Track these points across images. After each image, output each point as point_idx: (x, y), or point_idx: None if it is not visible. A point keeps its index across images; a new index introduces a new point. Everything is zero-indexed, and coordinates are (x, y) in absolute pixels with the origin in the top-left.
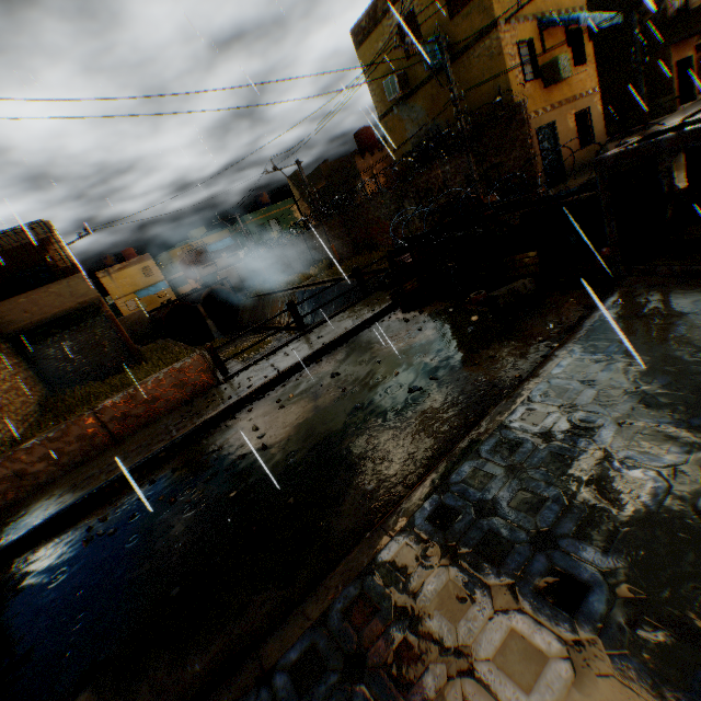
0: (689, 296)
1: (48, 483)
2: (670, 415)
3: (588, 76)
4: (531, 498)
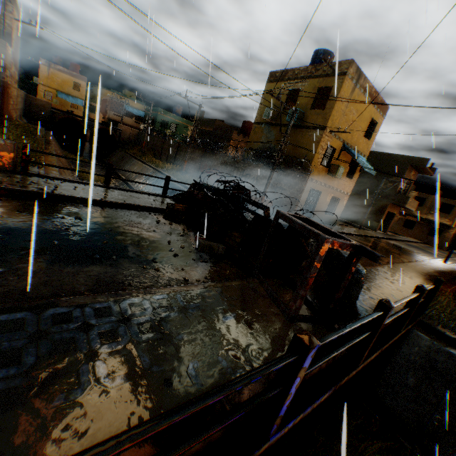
0: (257, 305)
1: None
2: (153, 357)
3: (350, 185)
4: (13, 357)
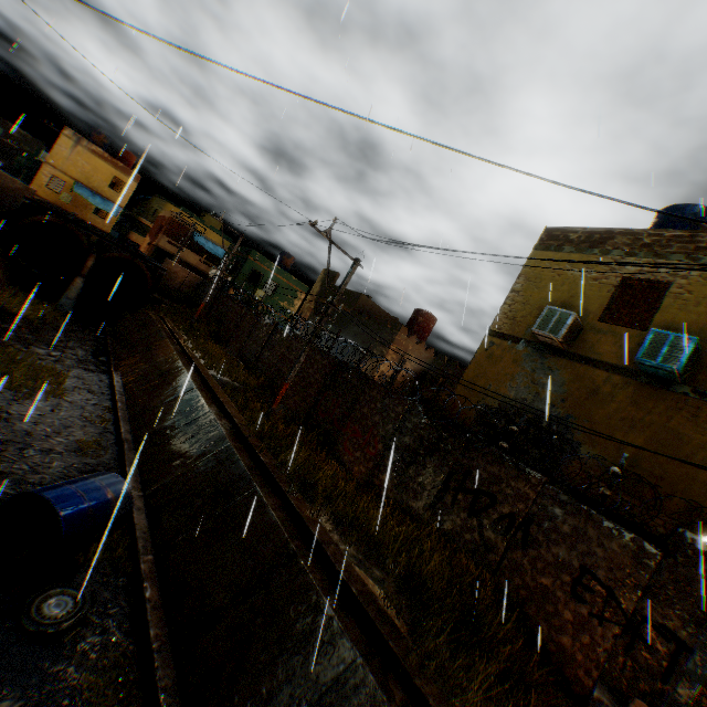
0: None
1: None
2: None
3: None
4: None
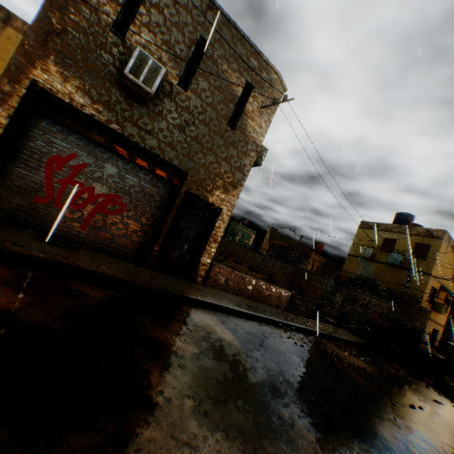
0: None
1: (226, 291)
2: None
3: (442, 318)
4: None
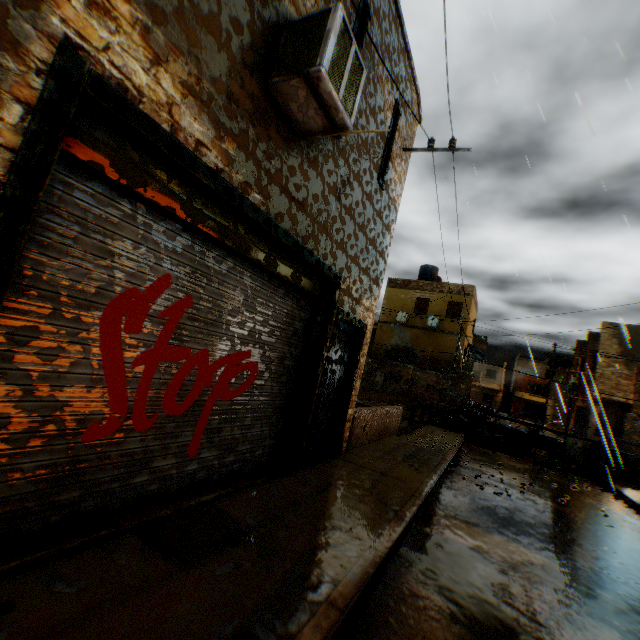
0: None
1: (363, 443)
2: None
3: None
4: None
